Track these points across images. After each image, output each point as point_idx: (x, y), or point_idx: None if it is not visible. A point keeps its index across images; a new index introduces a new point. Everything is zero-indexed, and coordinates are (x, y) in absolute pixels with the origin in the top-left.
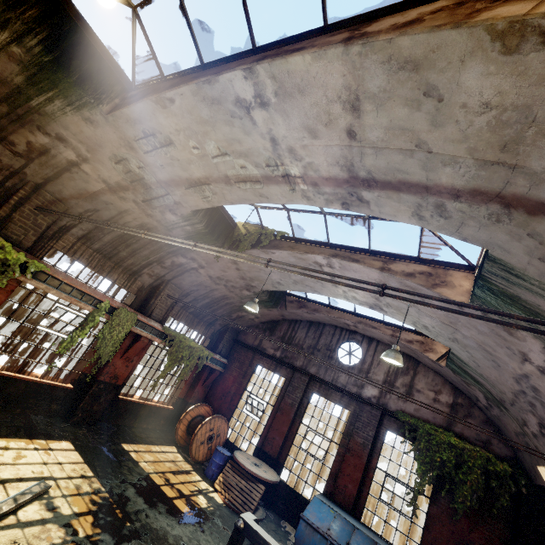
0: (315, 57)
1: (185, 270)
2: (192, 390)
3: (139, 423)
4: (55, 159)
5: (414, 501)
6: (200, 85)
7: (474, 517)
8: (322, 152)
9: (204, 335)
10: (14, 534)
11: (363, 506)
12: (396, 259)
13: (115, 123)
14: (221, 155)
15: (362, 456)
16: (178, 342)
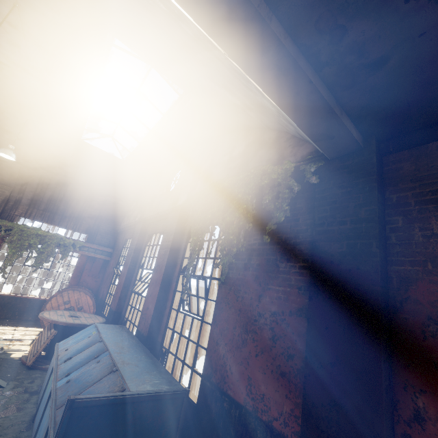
0: None
1: None
2: (79, 281)
3: (20, 316)
4: None
5: (186, 287)
6: None
7: (265, 273)
8: None
9: (77, 230)
10: None
11: (164, 325)
12: None
13: None
14: None
15: (162, 267)
16: (19, 232)
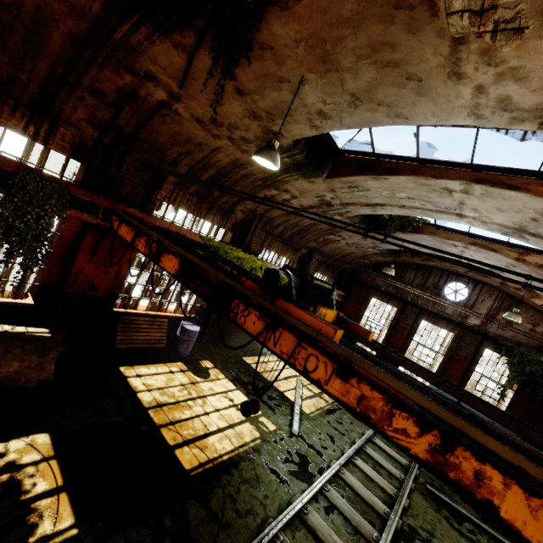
0: (527, 196)
1: (330, 242)
2: None
3: None
4: (276, 200)
5: (503, 393)
6: (417, 178)
7: None
8: (502, 216)
9: (331, 278)
10: (311, 401)
11: None
12: (531, 252)
13: (330, 182)
14: (407, 198)
15: (463, 364)
16: None
